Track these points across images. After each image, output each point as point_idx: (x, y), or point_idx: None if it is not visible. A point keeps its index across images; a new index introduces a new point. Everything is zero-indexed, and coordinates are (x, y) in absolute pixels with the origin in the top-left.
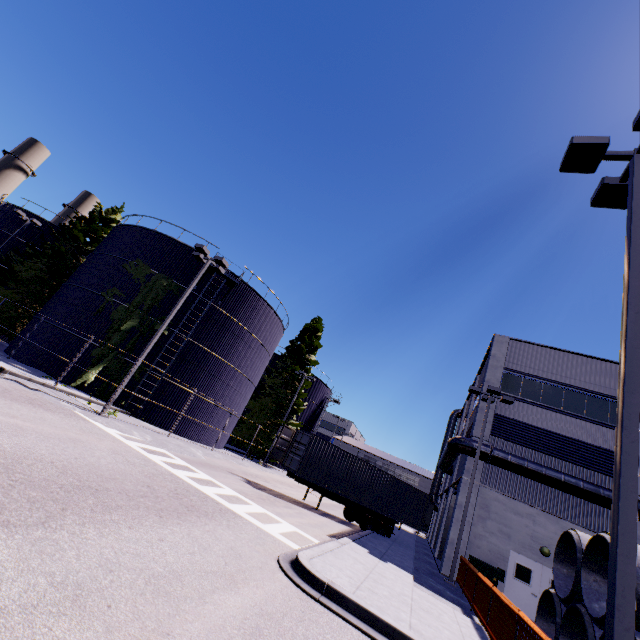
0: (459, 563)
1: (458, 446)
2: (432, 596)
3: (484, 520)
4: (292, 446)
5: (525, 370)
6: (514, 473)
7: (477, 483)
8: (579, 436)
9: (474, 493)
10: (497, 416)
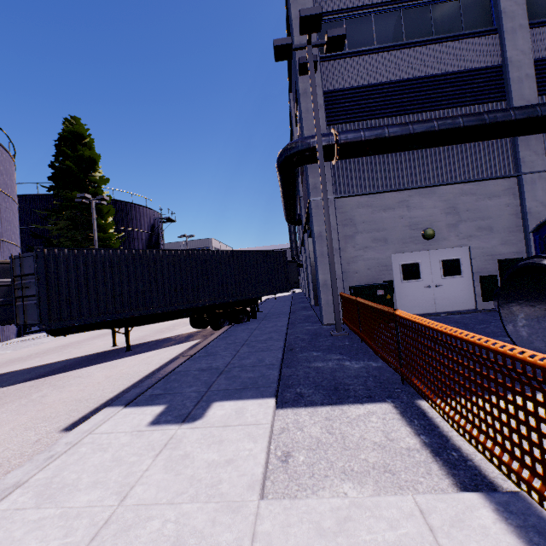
0: (341, 303)
1: (290, 157)
2: (329, 439)
3: (353, 238)
4: (13, 288)
5: (344, 5)
6: (370, 161)
7: (331, 197)
8: (434, 69)
9: (331, 212)
10: (328, 95)
